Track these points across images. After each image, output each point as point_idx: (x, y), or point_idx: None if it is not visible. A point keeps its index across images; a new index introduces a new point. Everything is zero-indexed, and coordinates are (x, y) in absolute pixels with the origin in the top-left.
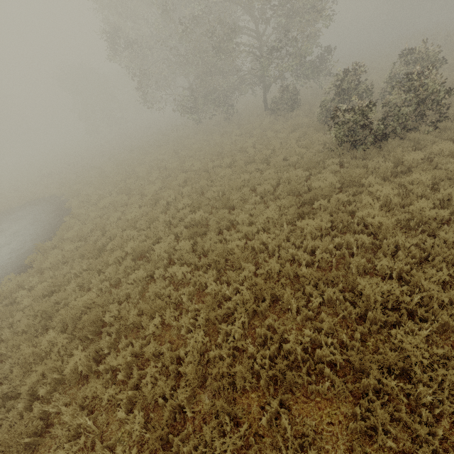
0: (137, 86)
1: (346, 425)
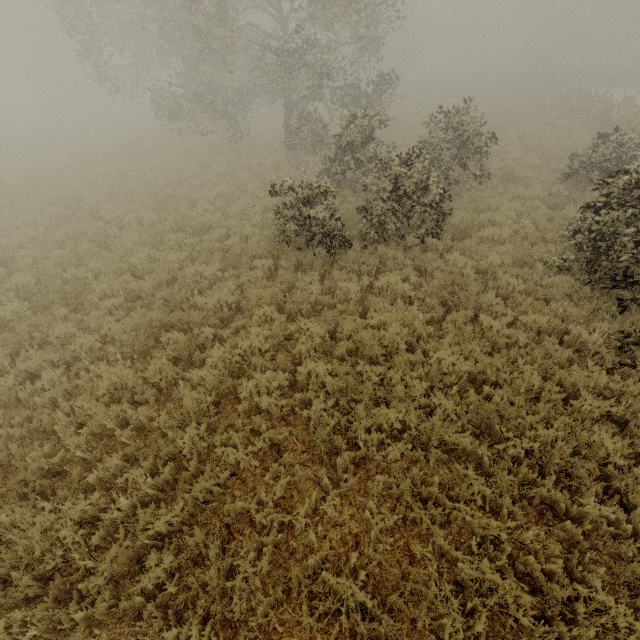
0: (78, 50)
1: None
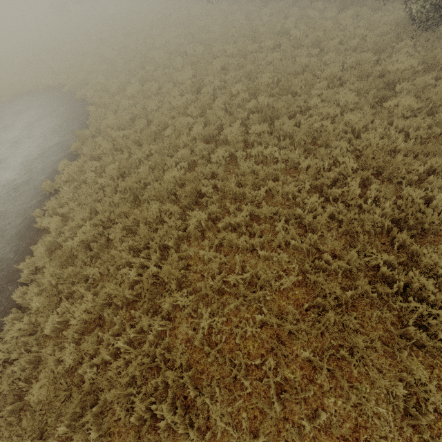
0: None
1: None
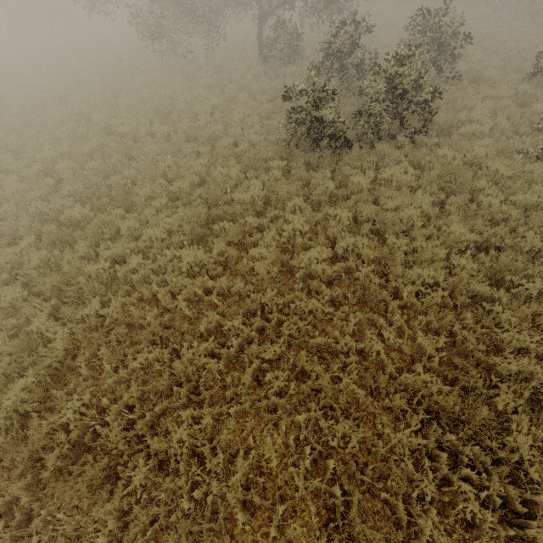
0: None
1: (90, 510)
